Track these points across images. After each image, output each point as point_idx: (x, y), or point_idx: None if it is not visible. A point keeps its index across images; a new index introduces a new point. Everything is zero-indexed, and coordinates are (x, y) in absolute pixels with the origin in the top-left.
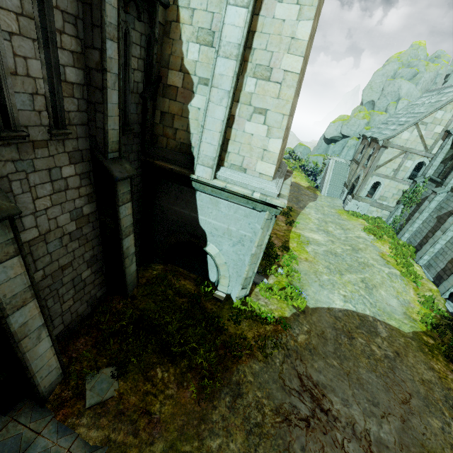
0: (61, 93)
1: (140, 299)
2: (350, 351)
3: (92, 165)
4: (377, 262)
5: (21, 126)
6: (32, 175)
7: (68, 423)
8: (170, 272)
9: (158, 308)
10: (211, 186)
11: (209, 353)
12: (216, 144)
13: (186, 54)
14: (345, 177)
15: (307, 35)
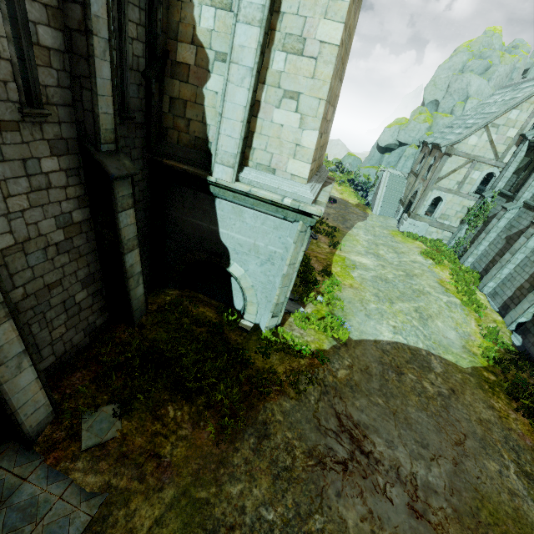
0: (33, 59)
1: (149, 328)
2: (398, 388)
3: (81, 160)
4: (434, 290)
5: None
6: (0, 166)
7: (60, 468)
8: (187, 298)
9: (171, 339)
10: (233, 191)
11: (230, 389)
12: (237, 136)
13: (199, 20)
14: (401, 192)
15: None
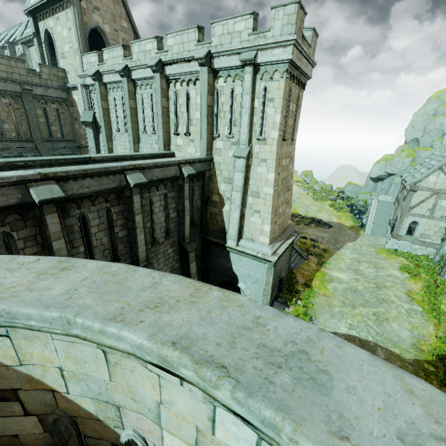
0: (169, 223)
1: None
2: None
3: (179, 246)
4: (399, 299)
5: (157, 239)
6: (158, 255)
7: None
8: None
9: None
10: (236, 250)
11: None
12: (236, 229)
13: (220, 187)
14: (390, 215)
15: (273, 178)
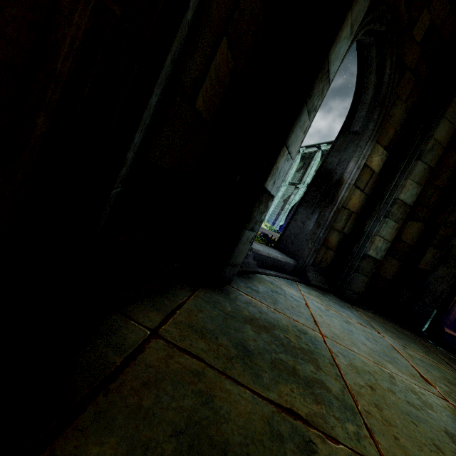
0: None
1: None
2: None
3: None
4: None
5: None
6: None
7: None
8: None
9: None
10: None
11: None
12: None
13: None
14: None
15: None
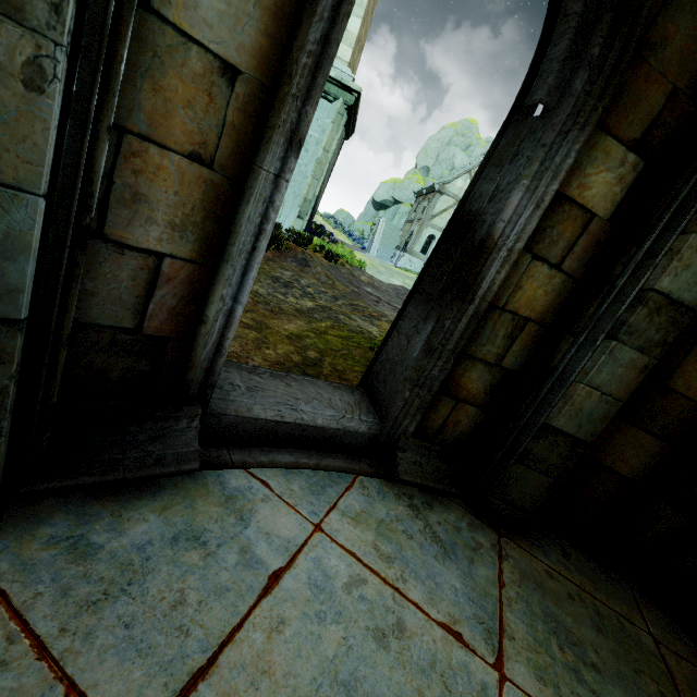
0: None
1: None
2: None
3: None
4: None
5: None
6: None
7: None
8: None
9: None
10: None
11: None
12: None
13: None
14: (397, 241)
15: None
